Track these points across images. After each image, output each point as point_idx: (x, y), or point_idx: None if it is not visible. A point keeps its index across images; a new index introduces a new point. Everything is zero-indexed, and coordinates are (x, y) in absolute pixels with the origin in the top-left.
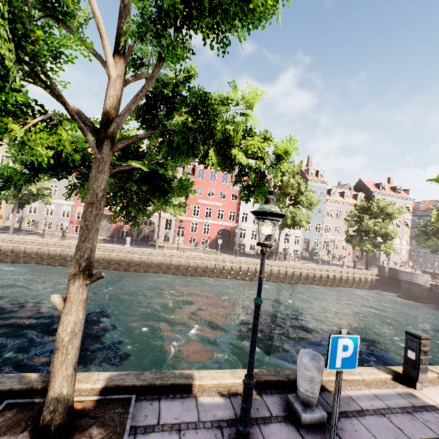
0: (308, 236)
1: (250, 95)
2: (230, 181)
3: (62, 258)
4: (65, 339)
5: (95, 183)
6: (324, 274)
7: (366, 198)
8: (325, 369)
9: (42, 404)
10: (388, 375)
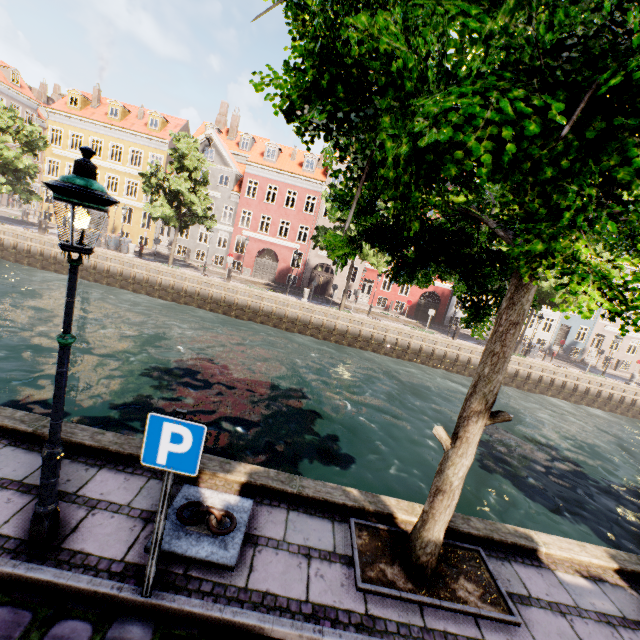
0: (569, 321)
1: None
2: None
3: (227, 305)
4: (454, 483)
5: (525, 295)
6: (592, 389)
7: None
8: None
9: (385, 532)
10: None
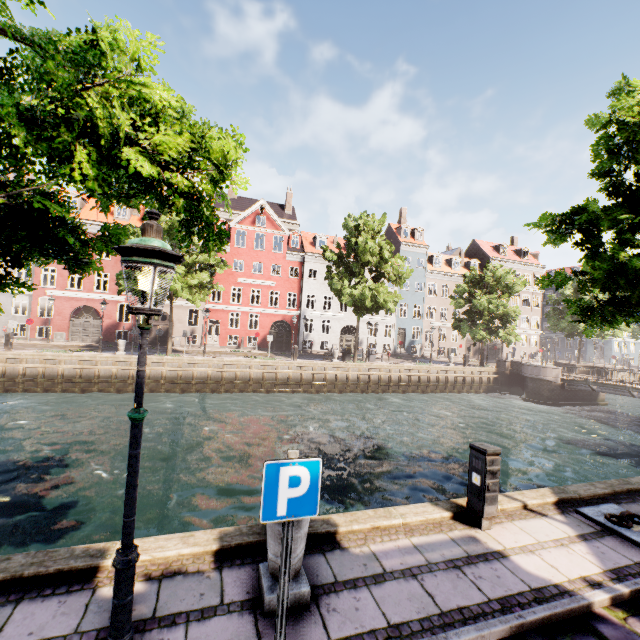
0: (403, 324)
1: (132, 44)
2: (287, 248)
3: (8, 379)
4: None
5: None
6: (423, 377)
7: (482, 267)
8: (350, 514)
9: None
10: (446, 513)
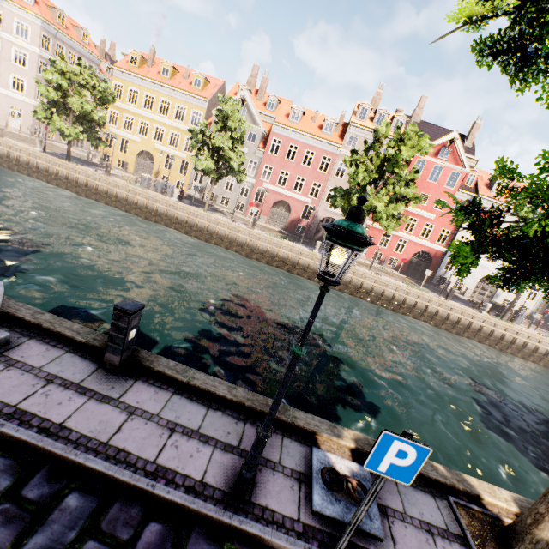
0: None
1: None
2: (459, 185)
3: (250, 249)
4: None
5: None
6: None
7: None
8: None
9: (479, 513)
10: None
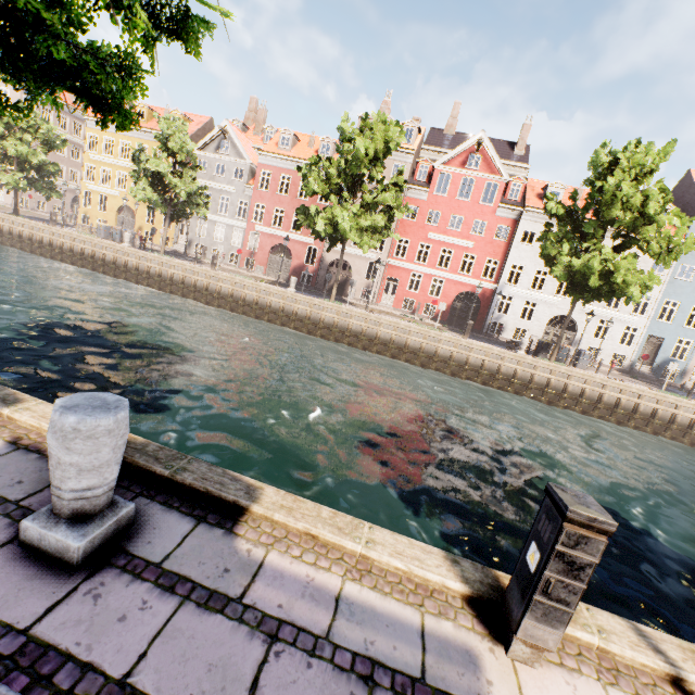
0: (661, 331)
1: None
2: (500, 200)
3: (209, 293)
4: None
5: None
6: (662, 412)
7: None
8: (294, 499)
9: None
10: (458, 584)
